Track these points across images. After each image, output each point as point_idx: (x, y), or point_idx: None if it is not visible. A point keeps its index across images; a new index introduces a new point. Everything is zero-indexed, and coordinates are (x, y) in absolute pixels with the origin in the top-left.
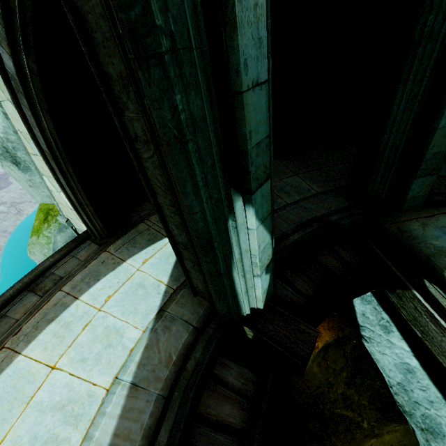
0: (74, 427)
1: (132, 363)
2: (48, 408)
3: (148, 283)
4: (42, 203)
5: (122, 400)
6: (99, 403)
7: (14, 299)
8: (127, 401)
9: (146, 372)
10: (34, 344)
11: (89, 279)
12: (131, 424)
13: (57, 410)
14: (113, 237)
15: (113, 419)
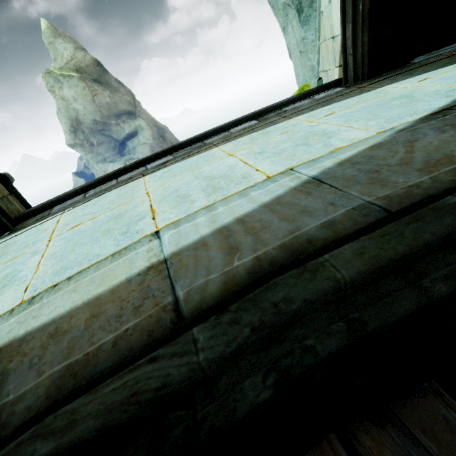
0: (206, 195)
1: (330, 159)
2: (202, 176)
3: (422, 92)
4: (301, 85)
5: (281, 190)
6: (248, 184)
7: (240, 124)
8: (289, 194)
9: (354, 170)
10: (230, 143)
11: (316, 106)
12: (274, 219)
13: (206, 180)
14: (373, 78)
15: (251, 203)
